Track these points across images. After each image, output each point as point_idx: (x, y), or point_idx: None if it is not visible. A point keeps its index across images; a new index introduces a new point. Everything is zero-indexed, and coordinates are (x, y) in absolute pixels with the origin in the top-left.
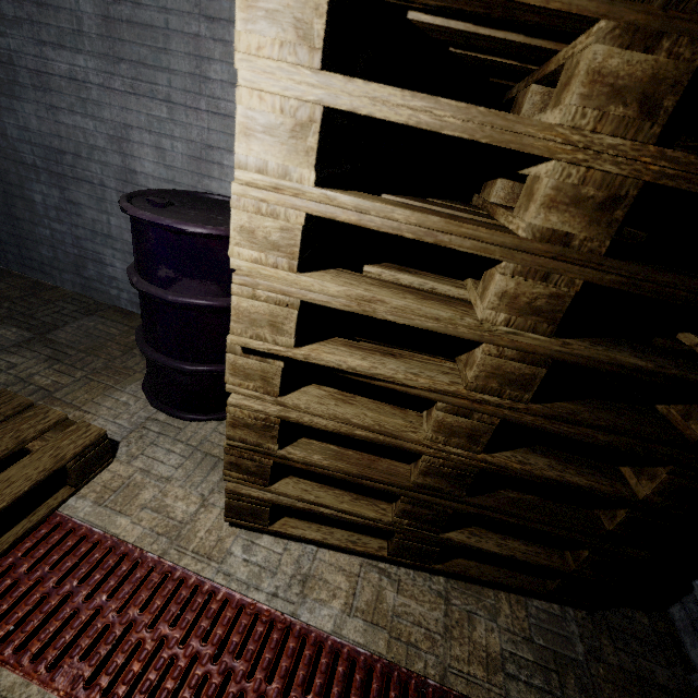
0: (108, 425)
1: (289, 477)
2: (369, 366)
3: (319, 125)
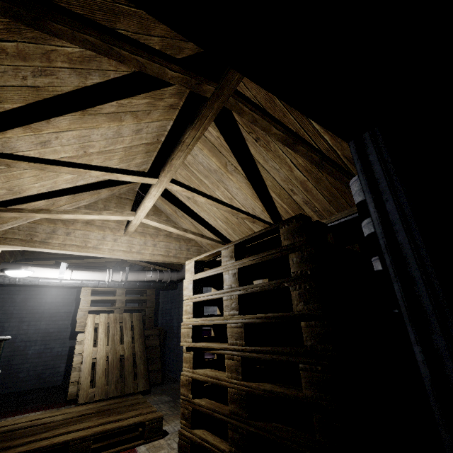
0: (170, 428)
1: (202, 429)
2: (207, 344)
3: (192, 283)
